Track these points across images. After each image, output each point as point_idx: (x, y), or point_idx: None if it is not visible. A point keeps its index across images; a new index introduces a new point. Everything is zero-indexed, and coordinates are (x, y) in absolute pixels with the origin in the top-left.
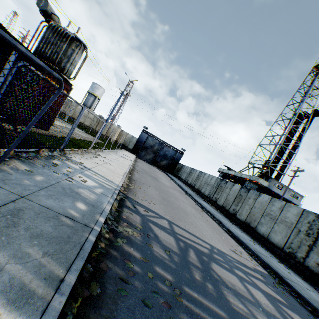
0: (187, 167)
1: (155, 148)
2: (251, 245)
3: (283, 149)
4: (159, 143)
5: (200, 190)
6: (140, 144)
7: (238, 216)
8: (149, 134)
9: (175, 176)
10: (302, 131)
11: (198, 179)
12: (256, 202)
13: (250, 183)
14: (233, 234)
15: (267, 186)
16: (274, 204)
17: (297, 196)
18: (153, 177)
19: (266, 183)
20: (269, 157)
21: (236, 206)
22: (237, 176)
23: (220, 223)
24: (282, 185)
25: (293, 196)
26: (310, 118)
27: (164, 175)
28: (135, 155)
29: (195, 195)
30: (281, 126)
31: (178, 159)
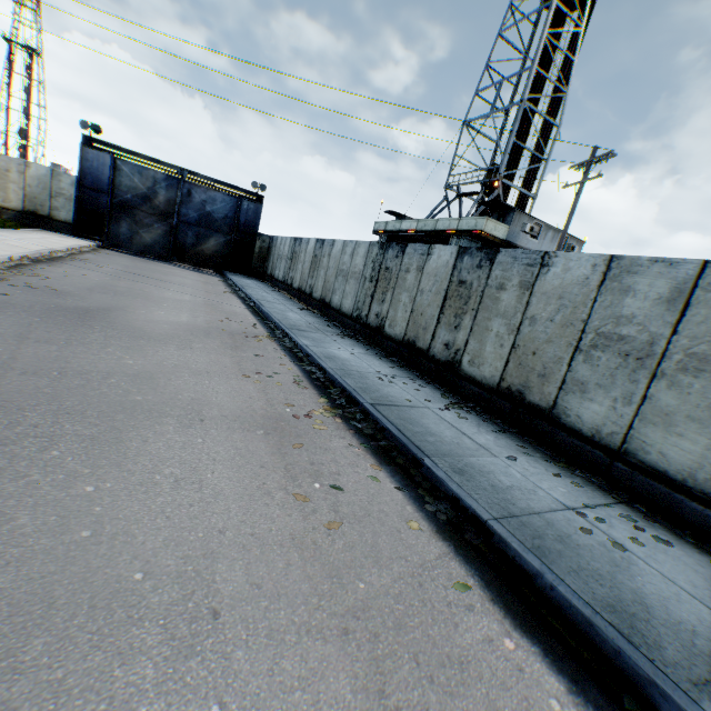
0: (283, 239)
1: (162, 203)
2: (651, 625)
3: (526, 124)
4: (169, 182)
5: (329, 301)
6: (99, 199)
7: (467, 366)
8: (117, 154)
9: (261, 277)
10: (570, 54)
11: (315, 266)
12: (536, 297)
13: (464, 240)
14: (509, 551)
15: (506, 237)
16: (636, 283)
17: (573, 245)
18: (86, 308)
19: (504, 227)
20: (493, 158)
21: (452, 329)
22: (424, 230)
23: (413, 465)
24: (541, 224)
25: (564, 246)
26: (589, 5)
27: (203, 285)
28: (100, 241)
29: (312, 323)
30: (516, 50)
31: (251, 223)
